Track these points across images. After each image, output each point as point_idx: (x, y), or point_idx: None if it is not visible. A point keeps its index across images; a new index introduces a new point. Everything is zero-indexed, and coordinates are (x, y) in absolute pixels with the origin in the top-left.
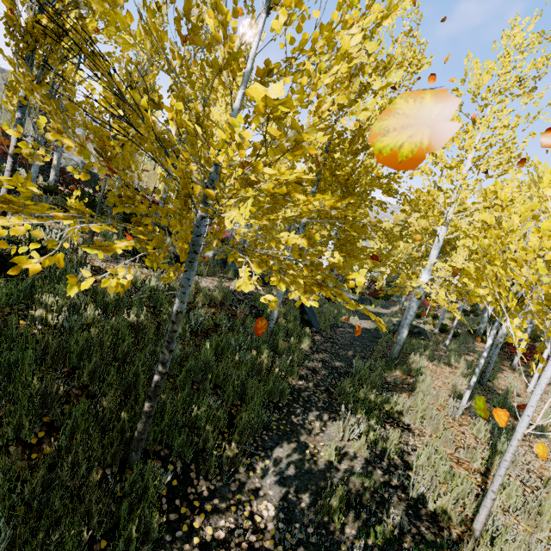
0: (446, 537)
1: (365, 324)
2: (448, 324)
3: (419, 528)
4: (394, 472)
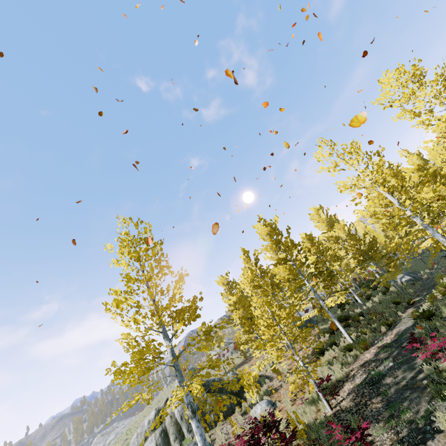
0: None
1: None
2: None
3: None
4: None
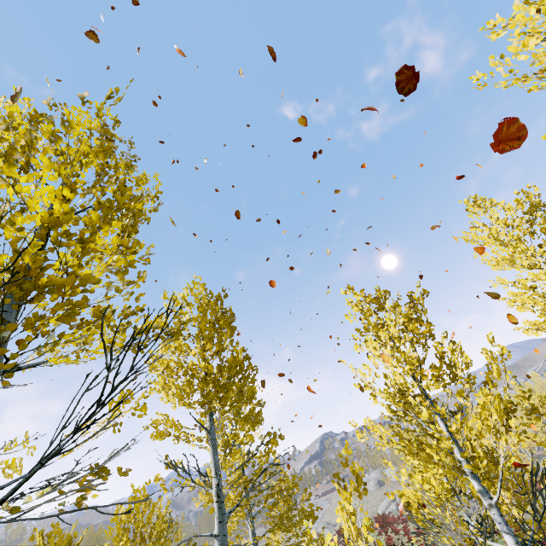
0: None
1: None
2: None
3: None
4: None
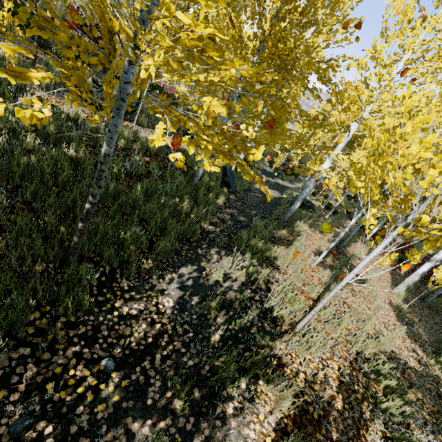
0: (278, 330)
1: (272, 193)
2: (333, 203)
3: (263, 323)
4: (259, 292)
